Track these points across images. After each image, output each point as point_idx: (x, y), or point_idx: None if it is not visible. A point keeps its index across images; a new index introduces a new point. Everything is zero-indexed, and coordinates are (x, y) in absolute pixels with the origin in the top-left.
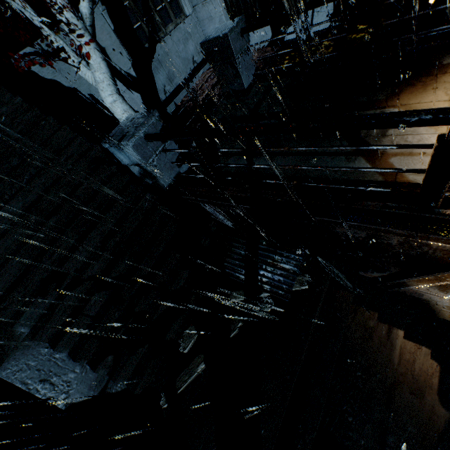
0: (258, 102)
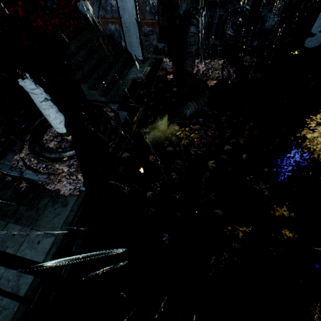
0: None
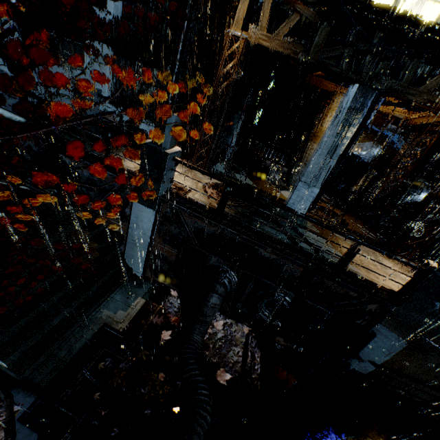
0: (87, 124)
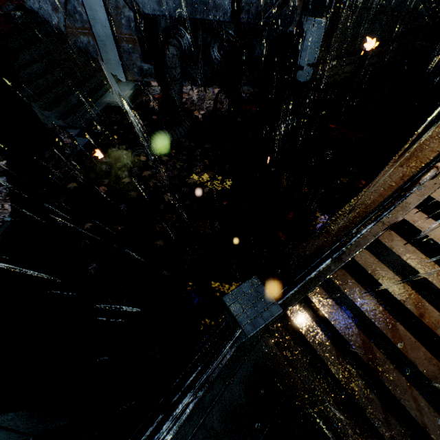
0: None
